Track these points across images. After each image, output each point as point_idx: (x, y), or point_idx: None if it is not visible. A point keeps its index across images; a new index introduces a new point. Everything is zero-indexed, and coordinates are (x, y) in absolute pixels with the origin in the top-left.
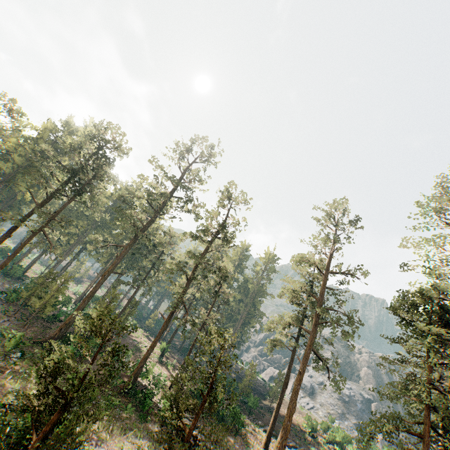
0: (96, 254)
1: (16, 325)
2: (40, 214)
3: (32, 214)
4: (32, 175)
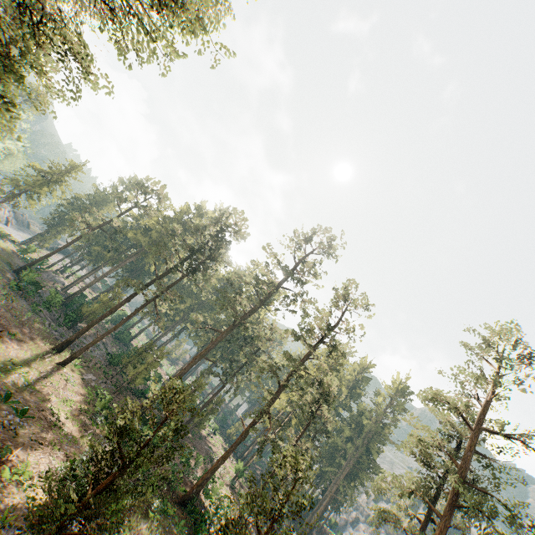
0: (195, 335)
1: (109, 389)
2: (156, 285)
3: (151, 285)
4: (160, 250)
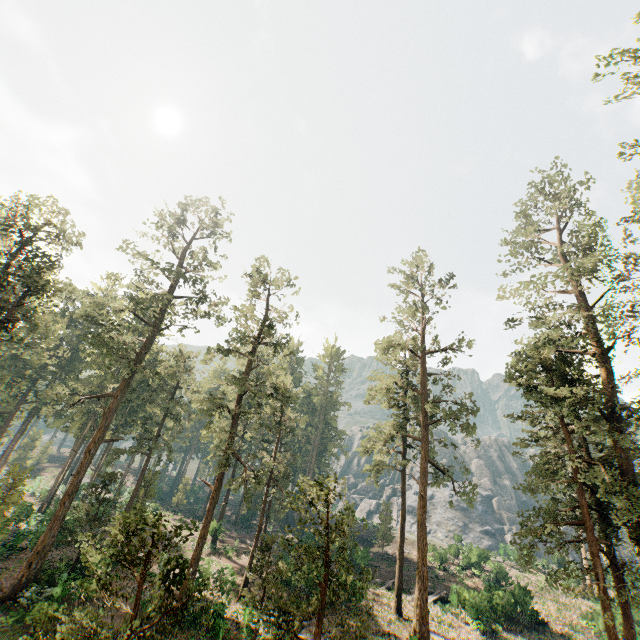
0: (59, 419)
1: None
2: None
3: None
4: None
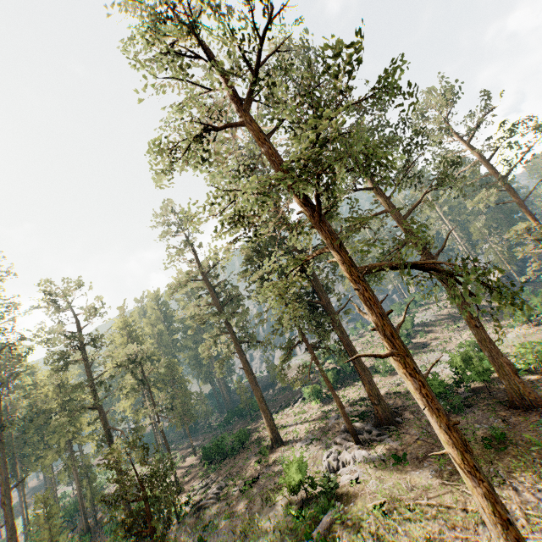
0: None
1: None
2: None
3: None
4: None
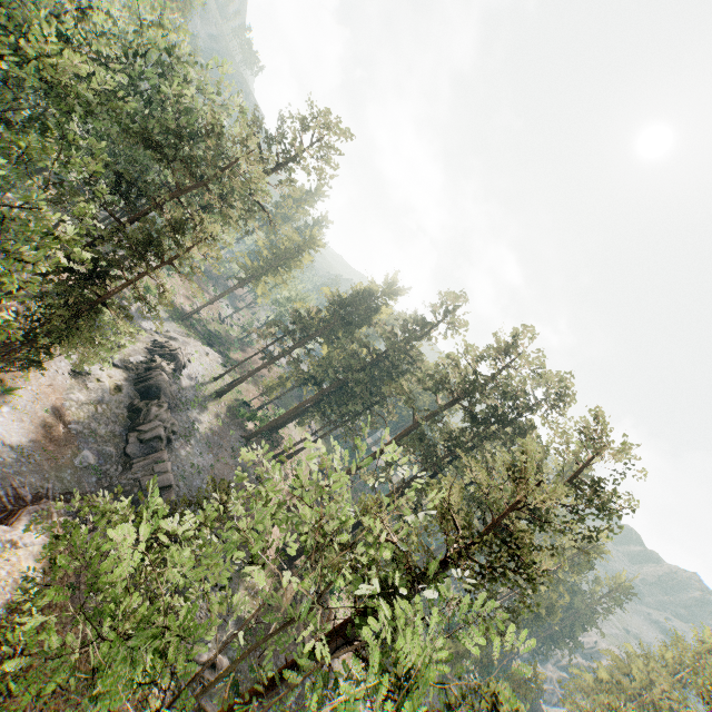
0: None
1: None
2: None
3: None
4: None
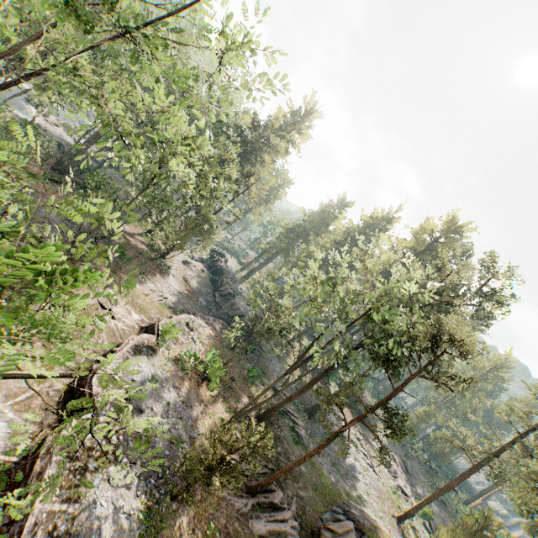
0: None
1: None
2: None
3: None
4: None
